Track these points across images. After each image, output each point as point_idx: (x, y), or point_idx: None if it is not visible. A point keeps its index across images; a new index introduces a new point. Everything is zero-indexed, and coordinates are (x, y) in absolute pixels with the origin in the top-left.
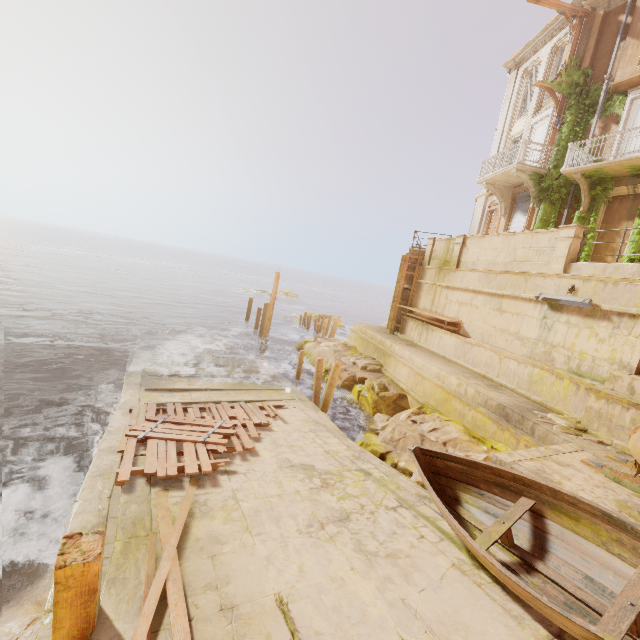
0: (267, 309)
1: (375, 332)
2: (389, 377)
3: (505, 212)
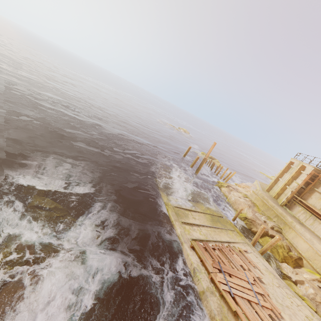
0: (205, 161)
1: (275, 204)
2: (288, 240)
3: None
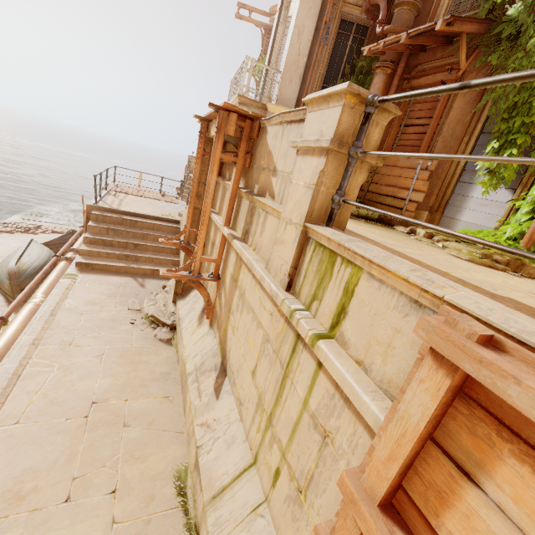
0: None
1: None
2: None
3: None
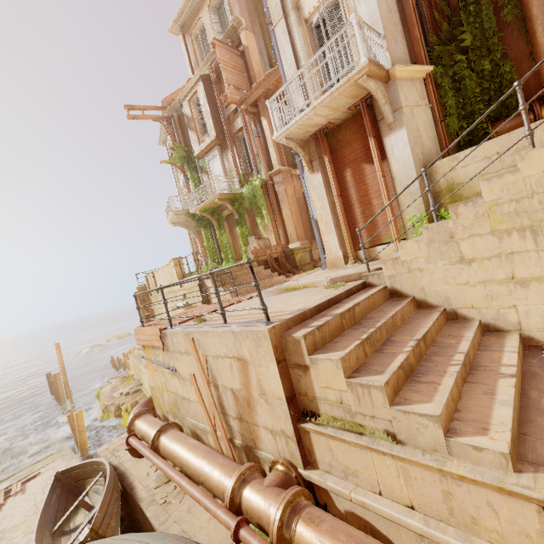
0: (57, 379)
1: (137, 358)
2: (144, 392)
3: (195, 236)
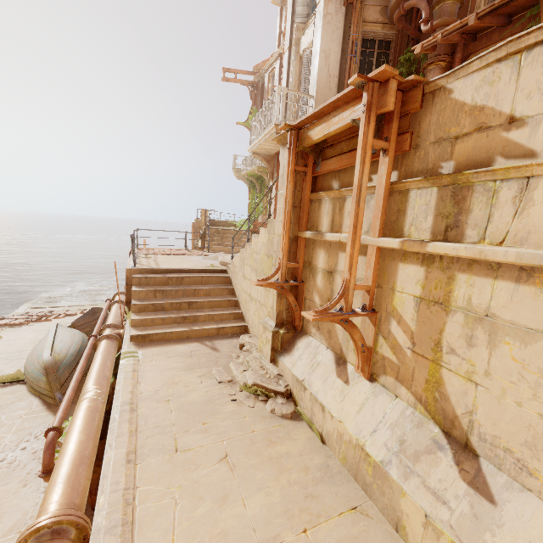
0: None
1: None
2: None
3: None
